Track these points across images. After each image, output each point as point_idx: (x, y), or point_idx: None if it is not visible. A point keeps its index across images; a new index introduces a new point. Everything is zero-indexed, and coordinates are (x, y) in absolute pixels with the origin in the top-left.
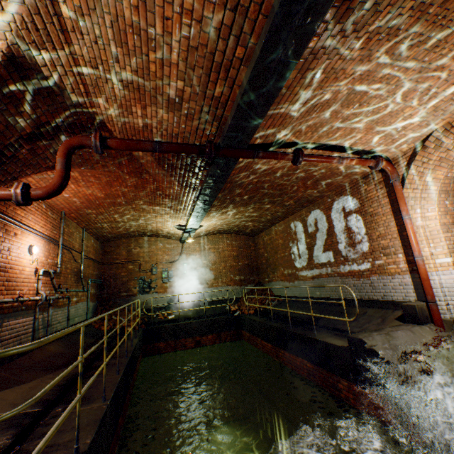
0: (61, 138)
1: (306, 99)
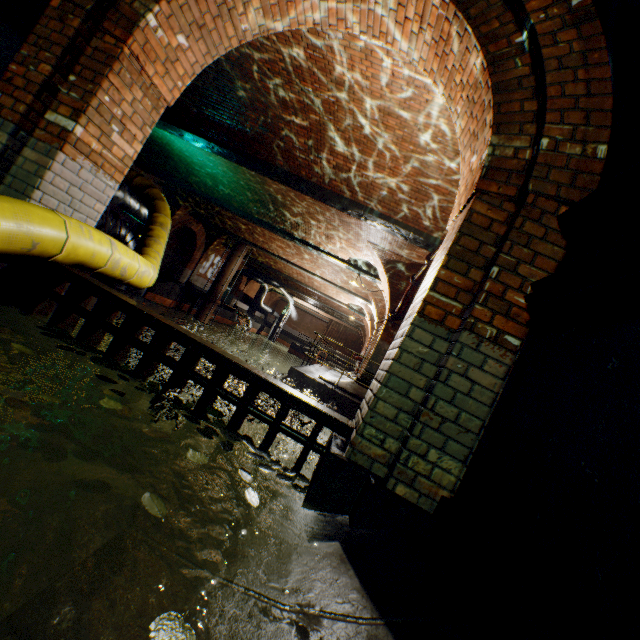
0: None
1: (407, 197)
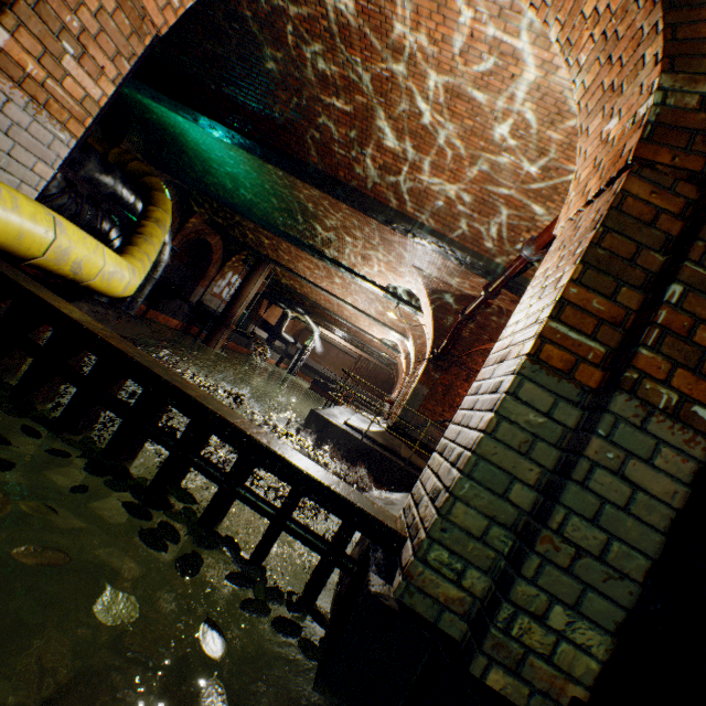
0: (477, 319)
1: (468, 210)
